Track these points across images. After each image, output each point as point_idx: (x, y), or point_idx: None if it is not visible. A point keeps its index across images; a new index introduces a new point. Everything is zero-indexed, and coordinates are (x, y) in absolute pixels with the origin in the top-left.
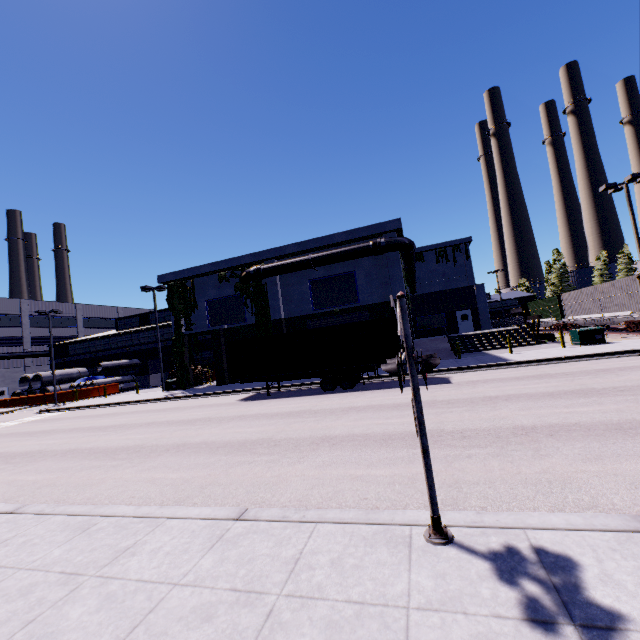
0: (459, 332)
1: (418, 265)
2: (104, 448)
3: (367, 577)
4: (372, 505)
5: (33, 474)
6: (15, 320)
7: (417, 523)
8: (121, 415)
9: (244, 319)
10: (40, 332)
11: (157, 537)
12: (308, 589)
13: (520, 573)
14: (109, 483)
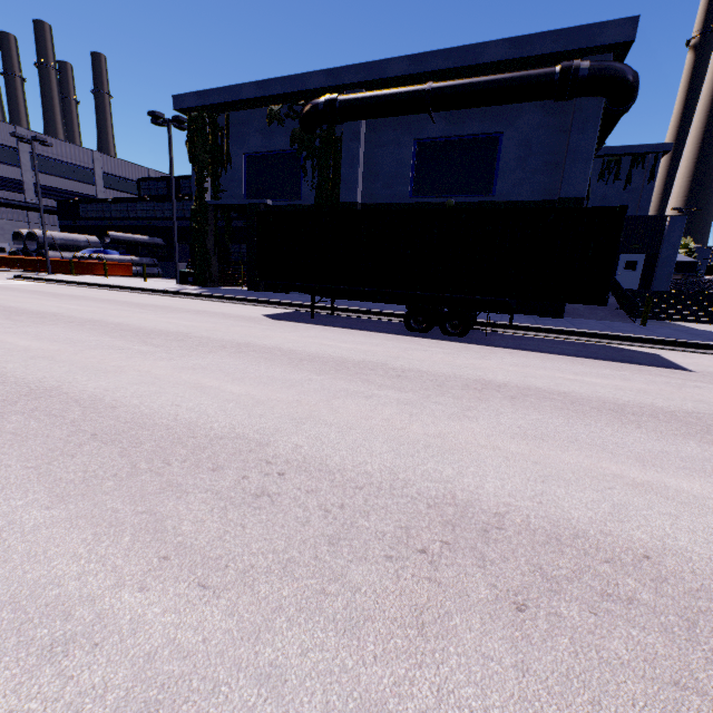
0: None
1: None
2: None
3: None
4: None
5: None
6: (11, 155)
7: None
8: (82, 300)
9: (298, 195)
10: (46, 180)
11: None
12: None
13: None
14: None
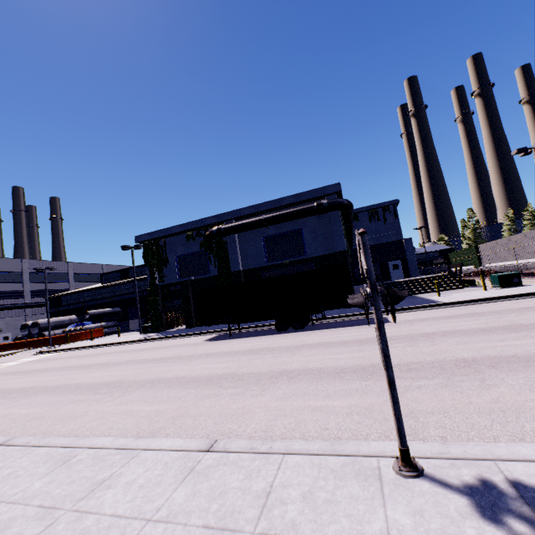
0: (391, 279)
1: (354, 224)
2: (88, 384)
3: (341, 513)
4: (334, 435)
5: (25, 408)
6: (17, 277)
7: (383, 454)
8: (104, 355)
9: (208, 271)
10: (38, 286)
11: (132, 469)
12: (282, 527)
13: (503, 510)
14: (91, 415)
